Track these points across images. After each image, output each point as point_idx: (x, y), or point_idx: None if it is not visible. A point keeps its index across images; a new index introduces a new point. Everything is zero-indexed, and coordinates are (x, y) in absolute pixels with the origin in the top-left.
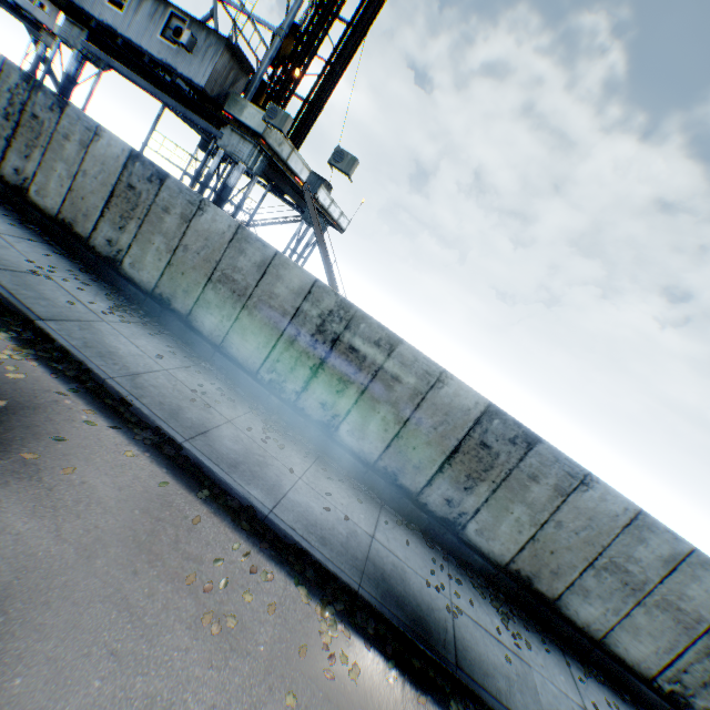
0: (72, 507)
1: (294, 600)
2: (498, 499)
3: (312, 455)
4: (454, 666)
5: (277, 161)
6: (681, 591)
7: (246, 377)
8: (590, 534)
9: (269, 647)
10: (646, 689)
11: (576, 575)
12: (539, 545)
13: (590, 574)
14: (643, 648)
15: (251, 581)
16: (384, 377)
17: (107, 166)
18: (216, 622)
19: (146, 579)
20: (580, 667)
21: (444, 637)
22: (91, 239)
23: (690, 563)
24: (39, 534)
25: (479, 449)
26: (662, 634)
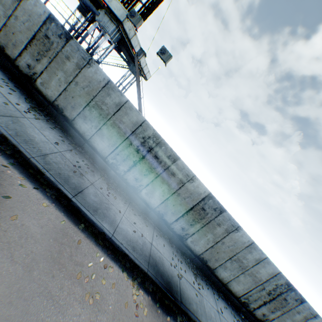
0: (18, 241)
1: (122, 280)
2: (203, 231)
3: (127, 202)
4: (180, 302)
5: (126, 38)
6: (258, 270)
7: (100, 159)
8: (233, 248)
9: (113, 306)
10: (236, 300)
11: (224, 261)
12: (214, 249)
13: (229, 261)
14: (239, 287)
15: (104, 273)
16: (167, 173)
17: (32, 18)
18: (91, 297)
19: (59, 279)
20: (217, 293)
21: (176, 289)
22: (16, 60)
23: (264, 261)
24: (2, 260)
25: (201, 210)
26: (247, 283)
